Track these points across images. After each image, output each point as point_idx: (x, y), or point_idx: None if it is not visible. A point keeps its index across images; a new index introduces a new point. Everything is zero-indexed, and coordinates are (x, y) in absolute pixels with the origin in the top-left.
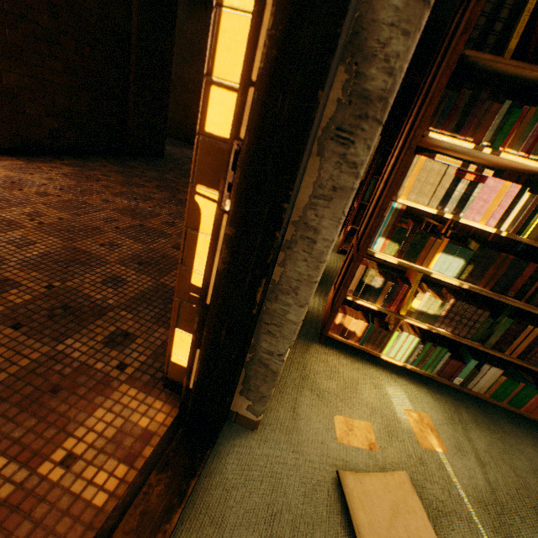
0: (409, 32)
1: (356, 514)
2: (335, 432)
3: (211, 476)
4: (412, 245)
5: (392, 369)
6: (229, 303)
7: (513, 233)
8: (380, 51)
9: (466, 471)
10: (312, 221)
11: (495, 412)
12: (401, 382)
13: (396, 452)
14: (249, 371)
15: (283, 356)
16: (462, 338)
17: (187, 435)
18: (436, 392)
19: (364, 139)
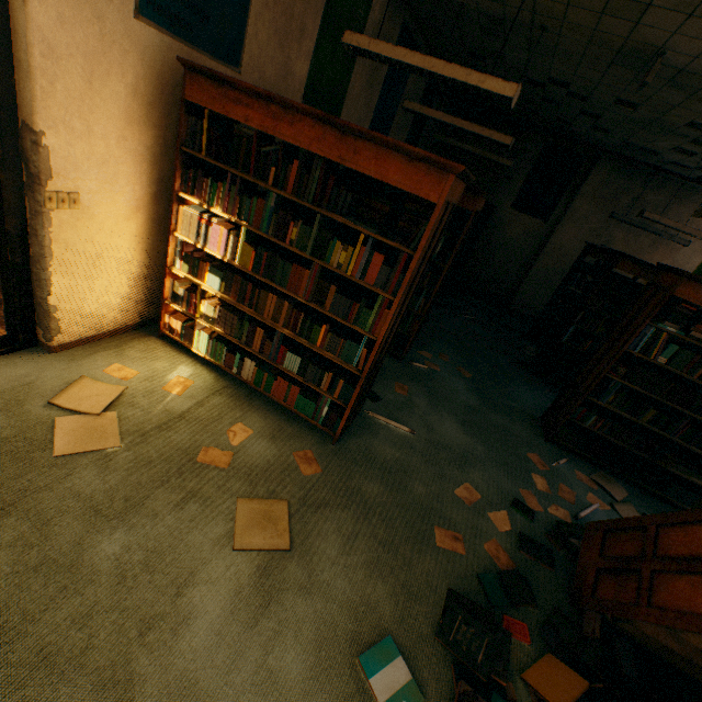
0: (35, 155)
1: (74, 387)
2: (107, 368)
3: (7, 358)
4: (194, 266)
5: (204, 362)
6: (4, 261)
7: (233, 261)
8: (31, 160)
9: (181, 403)
10: (34, 226)
11: (261, 397)
12: (200, 367)
13: (139, 385)
14: (38, 310)
15: (47, 300)
16: (230, 336)
17: (3, 340)
18: (223, 378)
19: (37, 191)
